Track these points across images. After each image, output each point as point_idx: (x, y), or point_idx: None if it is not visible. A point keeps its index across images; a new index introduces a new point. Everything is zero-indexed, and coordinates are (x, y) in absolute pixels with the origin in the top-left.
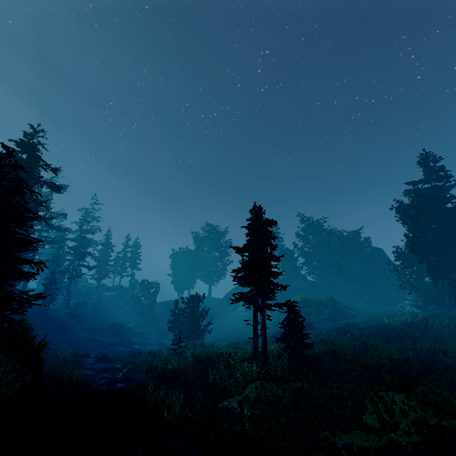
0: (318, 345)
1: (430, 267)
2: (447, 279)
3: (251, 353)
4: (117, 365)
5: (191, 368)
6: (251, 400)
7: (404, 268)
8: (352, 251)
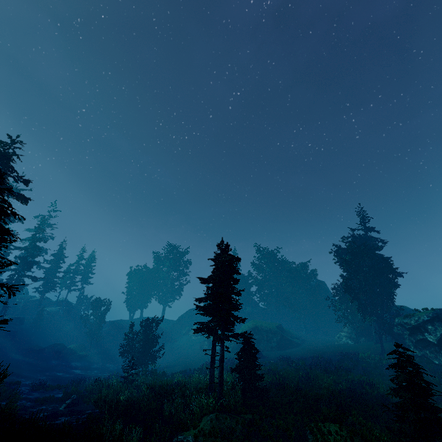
0: (266, 374)
1: (362, 304)
2: (374, 316)
3: (206, 384)
4: (56, 394)
5: (146, 400)
6: (206, 434)
7: (341, 303)
8: (300, 282)
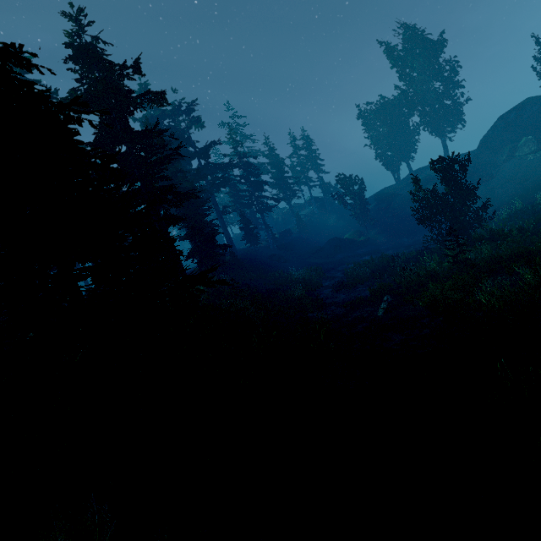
0: None
1: None
2: None
3: None
4: (362, 292)
5: None
6: None
7: None
8: None
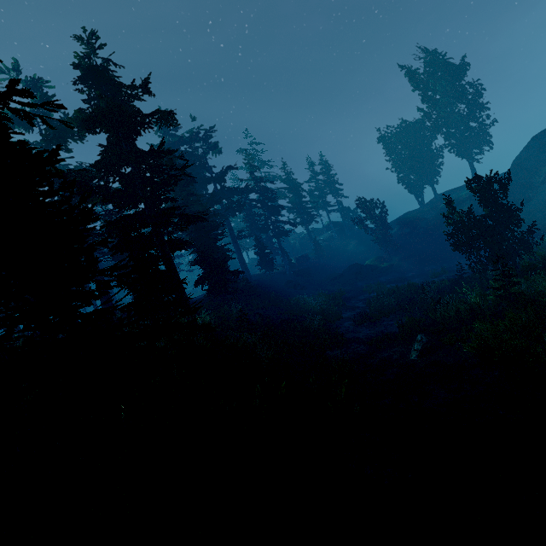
0: None
1: None
2: None
3: None
4: (388, 327)
5: None
6: None
7: None
8: None
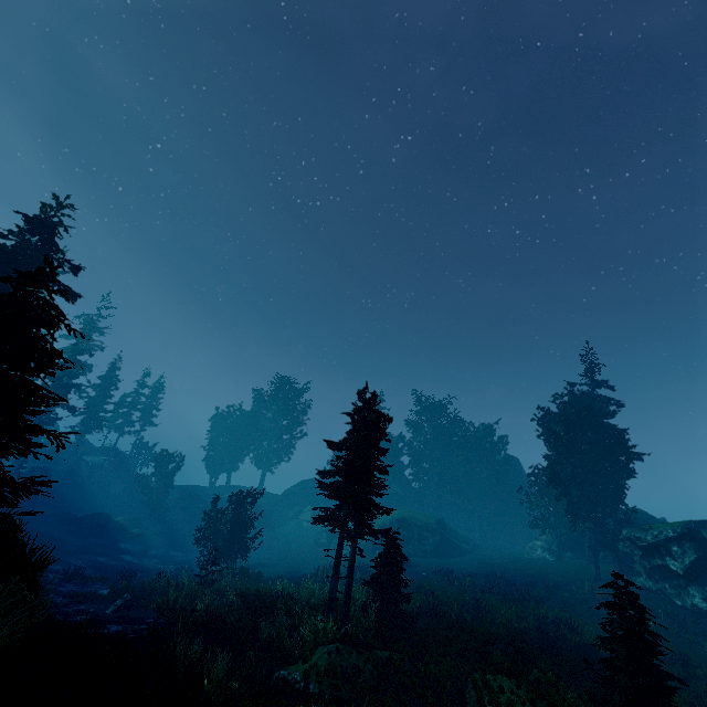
0: (414, 594)
1: (573, 502)
2: (590, 522)
3: (325, 599)
4: (100, 589)
5: (234, 613)
6: (321, 672)
7: (541, 496)
8: (479, 456)
